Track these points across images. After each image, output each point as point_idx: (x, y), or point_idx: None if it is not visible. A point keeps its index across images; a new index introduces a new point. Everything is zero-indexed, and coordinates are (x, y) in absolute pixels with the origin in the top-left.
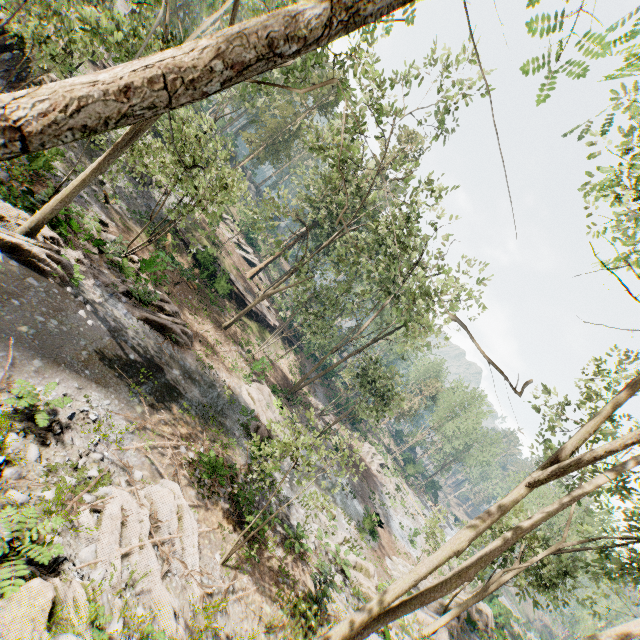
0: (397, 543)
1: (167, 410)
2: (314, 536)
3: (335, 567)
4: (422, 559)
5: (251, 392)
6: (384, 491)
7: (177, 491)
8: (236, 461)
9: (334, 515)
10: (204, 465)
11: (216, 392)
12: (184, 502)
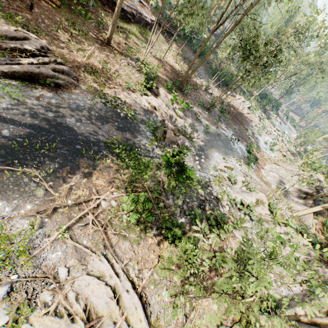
0: (264, 155)
1: (75, 170)
2: (226, 199)
3: (243, 212)
4: (277, 156)
5: (150, 101)
6: (253, 125)
7: (108, 269)
8: (156, 178)
9: (232, 168)
10: (129, 208)
11: (120, 118)
12: (117, 281)
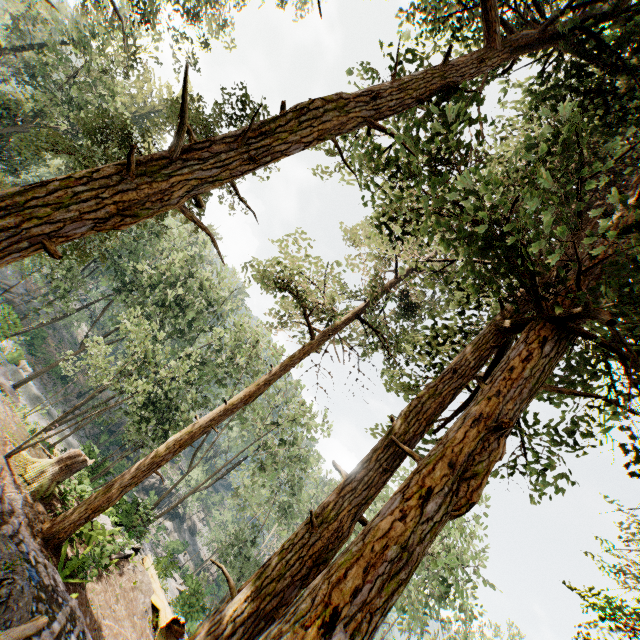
0: None
1: None
2: None
3: None
4: None
5: None
6: None
7: None
8: None
9: None
10: None
11: None
12: None
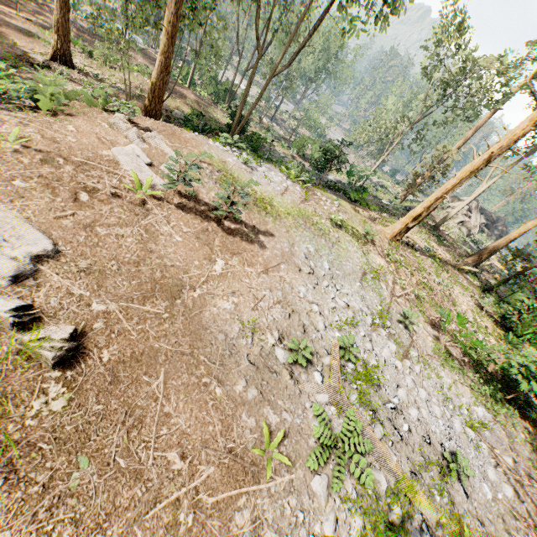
0: None
1: None
2: None
3: None
4: None
5: None
6: None
7: None
8: None
9: None
10: None
11: None
12: None
